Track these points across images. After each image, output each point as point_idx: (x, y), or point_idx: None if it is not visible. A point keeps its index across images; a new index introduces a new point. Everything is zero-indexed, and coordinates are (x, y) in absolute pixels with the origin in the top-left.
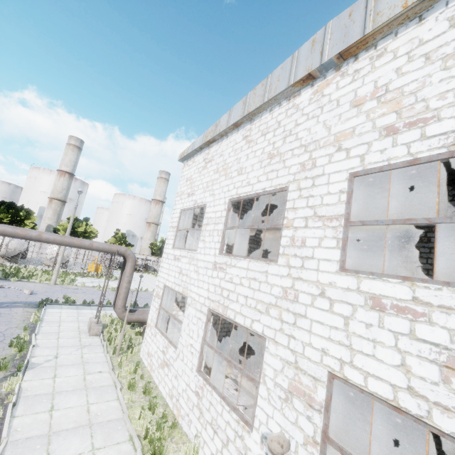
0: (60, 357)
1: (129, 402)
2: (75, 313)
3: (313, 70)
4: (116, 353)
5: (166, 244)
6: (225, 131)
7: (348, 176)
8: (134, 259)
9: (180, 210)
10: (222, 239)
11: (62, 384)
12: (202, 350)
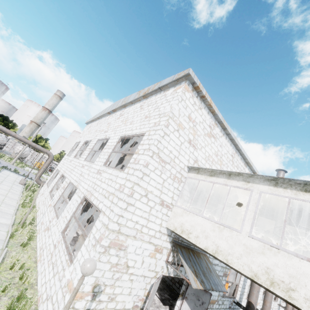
0: (3, 182)
1: (22, 199)
2: (17, 176)
3: (109, 111)
4: (26, 190)
5: (66, 154)
6: (96, 119)
7: (97, 140)
8: (52, 158)
9: (76, 142)
10: (77, 153)
11: (1, 187)
12: (54, 186)
